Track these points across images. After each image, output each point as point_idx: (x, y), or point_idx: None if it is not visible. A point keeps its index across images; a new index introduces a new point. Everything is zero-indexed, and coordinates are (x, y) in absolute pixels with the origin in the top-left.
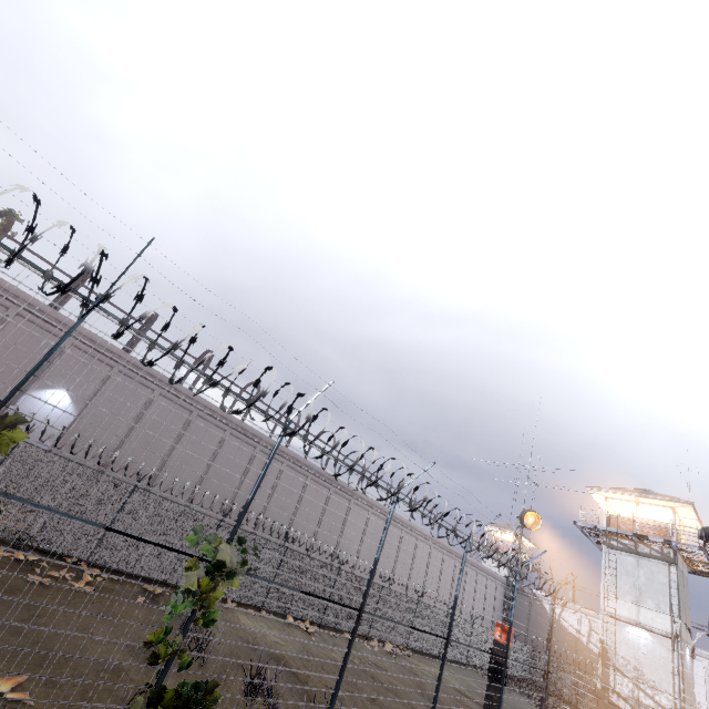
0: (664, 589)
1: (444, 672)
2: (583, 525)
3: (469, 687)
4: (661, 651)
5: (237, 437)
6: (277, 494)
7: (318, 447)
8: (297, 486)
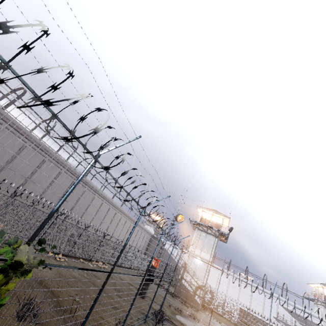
0: (211, 246)
1: (139, 291)
2: (192, 220)
3: (132, 280)
4: (204, 266)
5: (34, 148)
6: (54, 185)
7: (112, 176)
8: (67, 183)
